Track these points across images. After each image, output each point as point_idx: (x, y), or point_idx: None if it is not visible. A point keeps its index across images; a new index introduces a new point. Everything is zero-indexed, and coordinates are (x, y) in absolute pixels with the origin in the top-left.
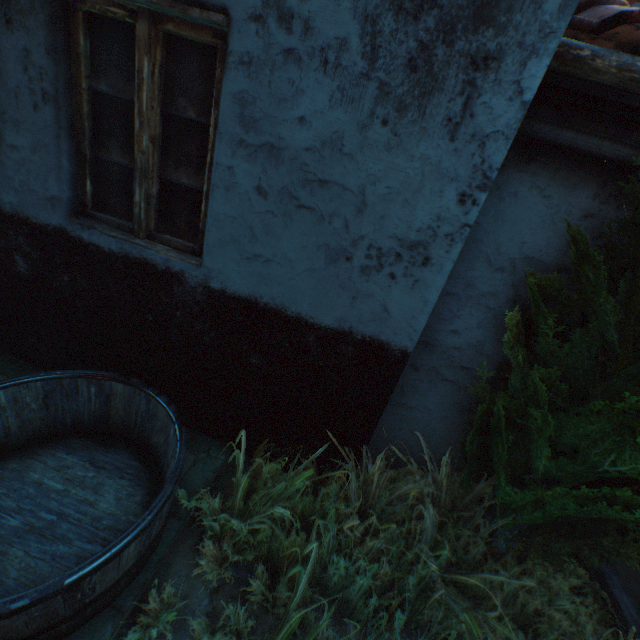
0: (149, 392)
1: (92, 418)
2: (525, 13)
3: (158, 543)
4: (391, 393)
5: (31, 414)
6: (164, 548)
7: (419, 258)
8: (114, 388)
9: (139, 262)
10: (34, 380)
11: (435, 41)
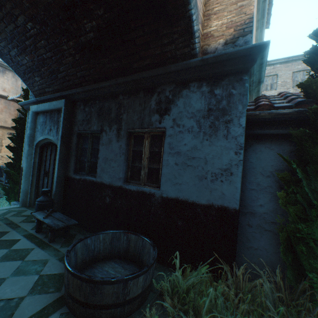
0: (143, 237)
1: (123, 251)
2: (234, 111)
3: (147, 296)
4: (236, 230)
5: (106, 246)
6: (149, 301)
7: (228, 173)
8: (131, 237)
9: (141, 192)
10: (109, 232)
11: (214, 121)
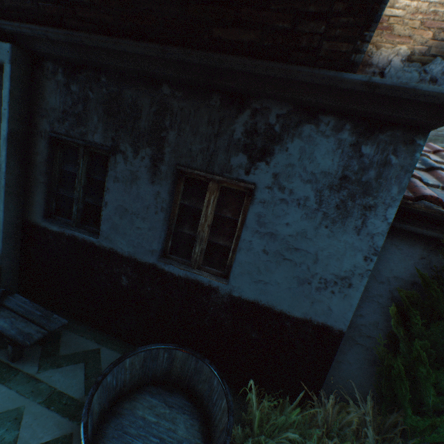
0: (198, 356)
1: (161, 373)
2: (384, 193)
3: None
4: (335, 355)
5: (135, 372)
6: None
7: (346, 284)
8: (177, 354)
9: (194, 281)
10: (141, 351)
11: (347, 199)
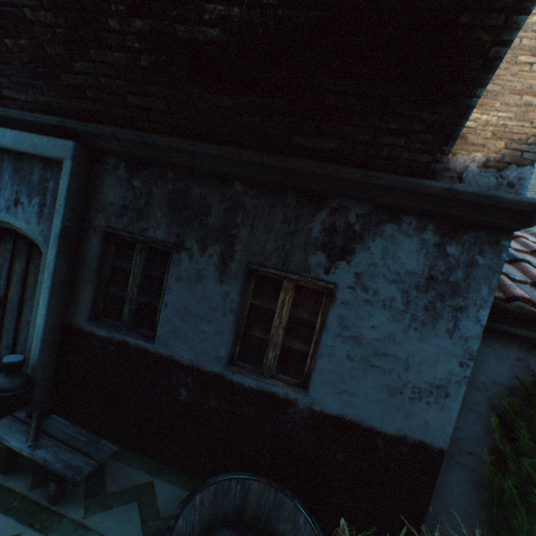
0: (277, 487)
1: (233, 510)
2: (473, 293)
3: None
4: (436, 479)
5: (204, 511)
6: None
7: (442, 393)
8: (251, 485)
9: (267, 393)
10: (211, 483)
11: (435, 300)
